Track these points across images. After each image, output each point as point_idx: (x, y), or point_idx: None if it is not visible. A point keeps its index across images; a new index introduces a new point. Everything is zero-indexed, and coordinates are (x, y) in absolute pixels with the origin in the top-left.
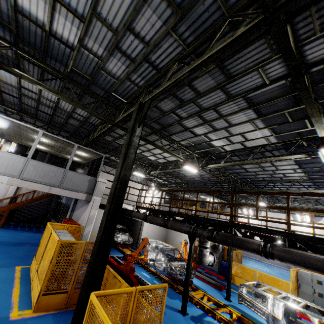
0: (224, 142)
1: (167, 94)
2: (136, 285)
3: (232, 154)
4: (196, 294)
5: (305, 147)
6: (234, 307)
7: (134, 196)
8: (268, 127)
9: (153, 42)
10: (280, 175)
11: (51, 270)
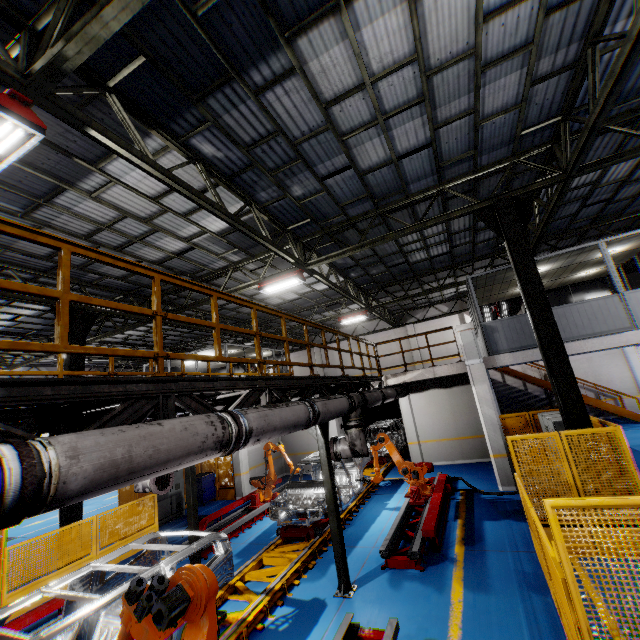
0: (210, 215)
1: (84, 271)
2: (201, 526)
3: (278, 195)
4: (271, 556)
5: (159, 48)
6: (309, 609)
7: (451, 346)
8: (94, 170)
9: (1, 276)
10: (521, 18)
11: (120, 502)
